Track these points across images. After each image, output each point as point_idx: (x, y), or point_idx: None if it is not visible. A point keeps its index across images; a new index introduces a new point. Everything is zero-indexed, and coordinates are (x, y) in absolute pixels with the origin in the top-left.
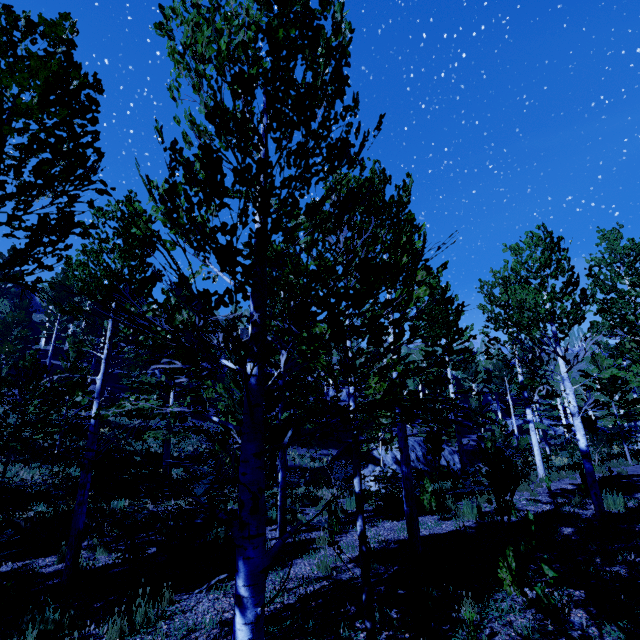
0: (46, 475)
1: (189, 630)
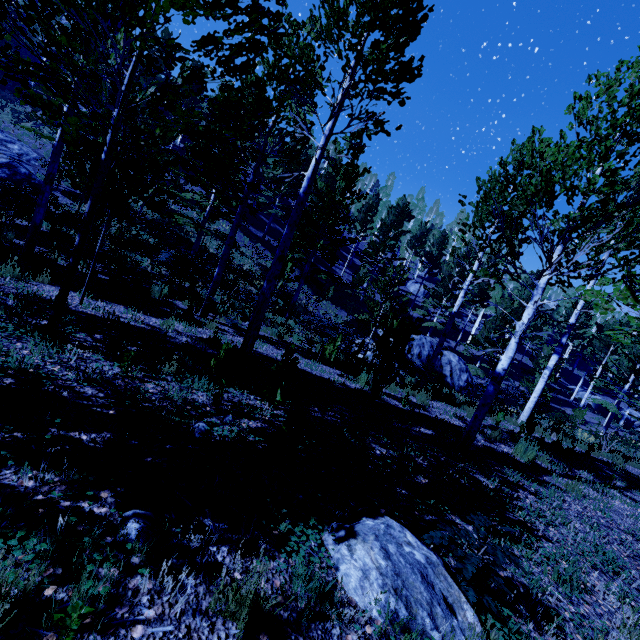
0: None
1: (18, 288)
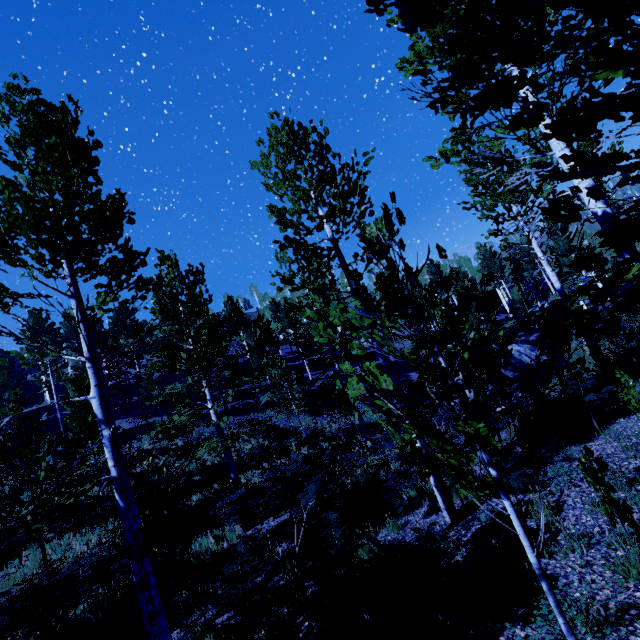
0: (95, 548)
1: None
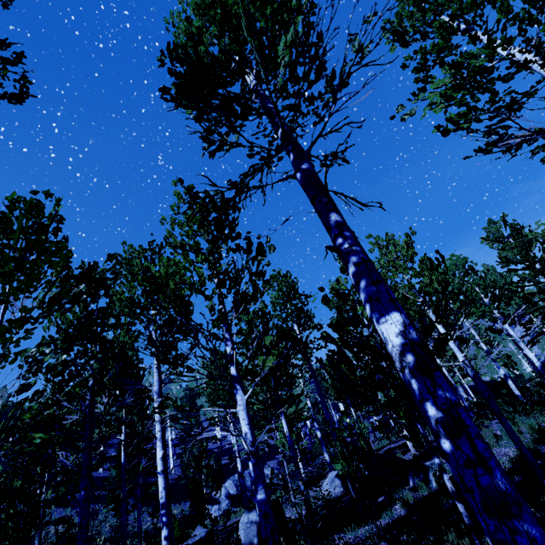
0: None
1: None
